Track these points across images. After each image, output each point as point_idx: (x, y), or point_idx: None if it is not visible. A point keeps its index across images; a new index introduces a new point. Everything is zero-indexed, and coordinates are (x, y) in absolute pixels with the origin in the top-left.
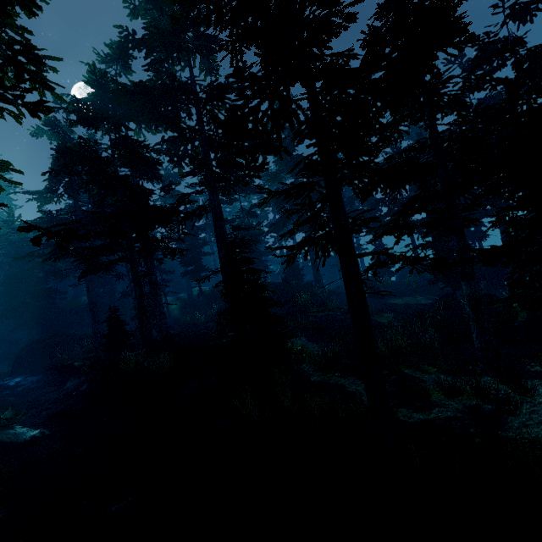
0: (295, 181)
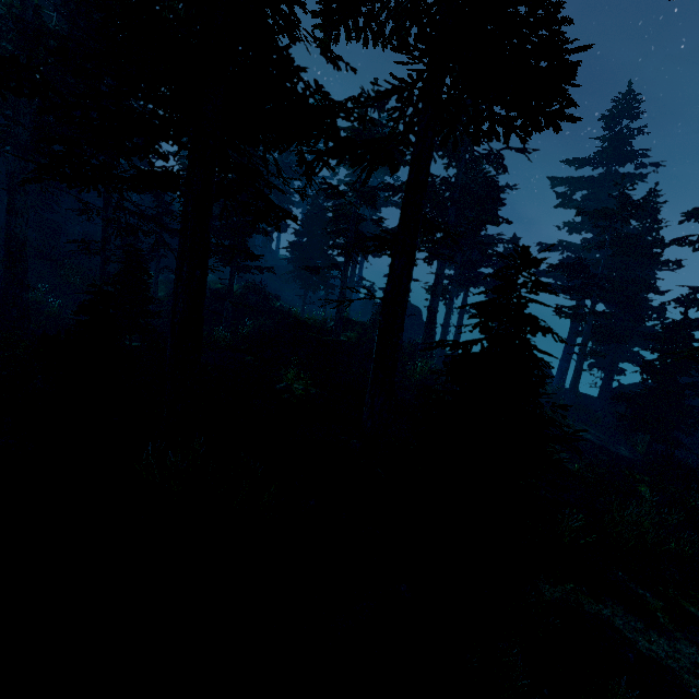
0: (457, 176)
